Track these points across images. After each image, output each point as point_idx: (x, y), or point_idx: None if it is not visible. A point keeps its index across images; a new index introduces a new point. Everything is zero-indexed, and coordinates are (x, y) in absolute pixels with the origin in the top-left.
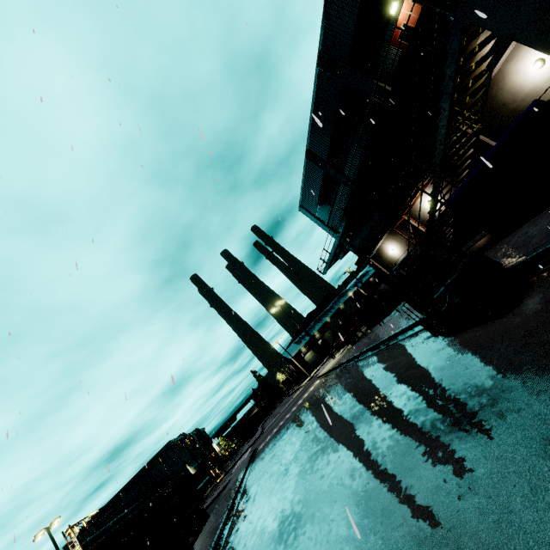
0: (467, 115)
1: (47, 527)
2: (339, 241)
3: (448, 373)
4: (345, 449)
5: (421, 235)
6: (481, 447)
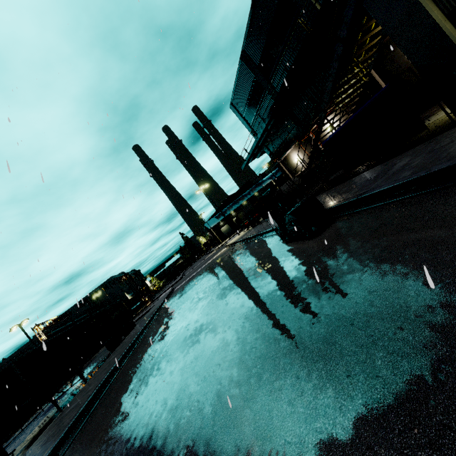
0: (356, 71)
1: (19, 324)
2: (258, 144)
3: (273, 267)
4: (213, 299)
5: (319, 151)
6: (257, 310)
